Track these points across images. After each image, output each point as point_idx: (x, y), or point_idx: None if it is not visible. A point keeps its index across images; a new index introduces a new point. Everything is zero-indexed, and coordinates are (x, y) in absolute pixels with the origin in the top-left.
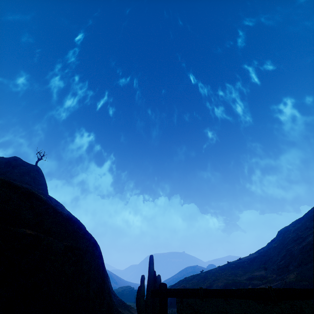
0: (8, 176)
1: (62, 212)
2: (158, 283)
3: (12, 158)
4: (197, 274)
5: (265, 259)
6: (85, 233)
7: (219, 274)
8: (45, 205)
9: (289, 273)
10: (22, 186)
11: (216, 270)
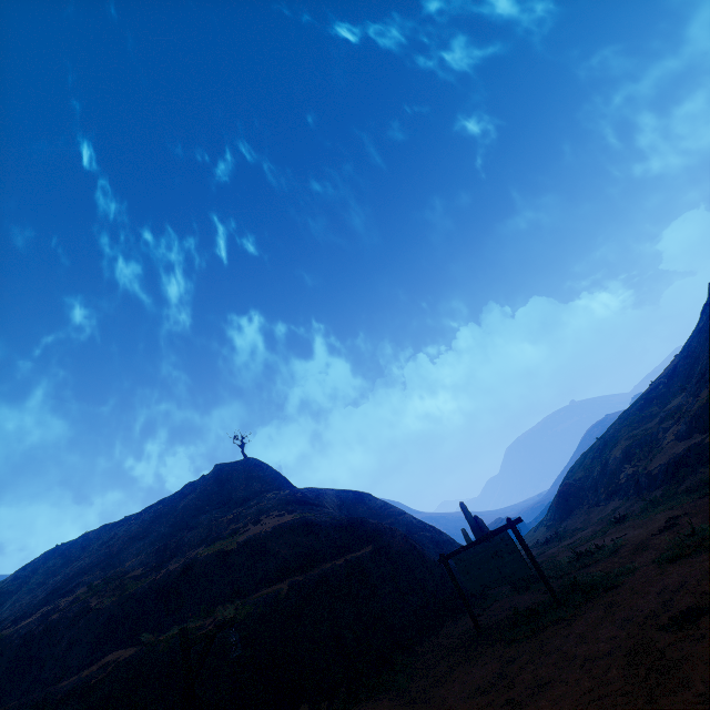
0: (237, 499)
1: (340, 519)
2: (483, 527)
3: (215, 470)
4: (590, 448)
5: (689, 363)
6: (377, 527)
7: (620, 431)
8: (322, 524)
9: (705, 386)
10: (290, 521)
11: (614, 427)
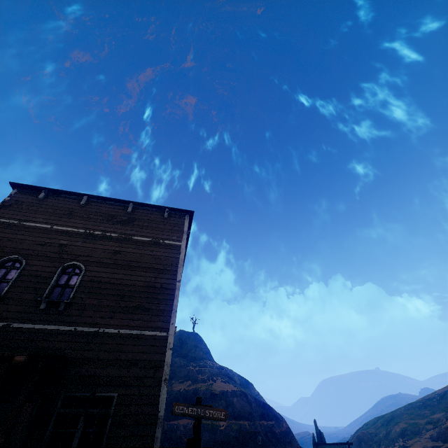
0: (191, 356)
1: (258, 400)
2: (322, 437)
3: (179, 332)
4: (382, 415)
5: None
6: (276, 413)
7: (403, 415)
8: (252, 399)
9: None
10: (239, 391)
11: (400, 411)
